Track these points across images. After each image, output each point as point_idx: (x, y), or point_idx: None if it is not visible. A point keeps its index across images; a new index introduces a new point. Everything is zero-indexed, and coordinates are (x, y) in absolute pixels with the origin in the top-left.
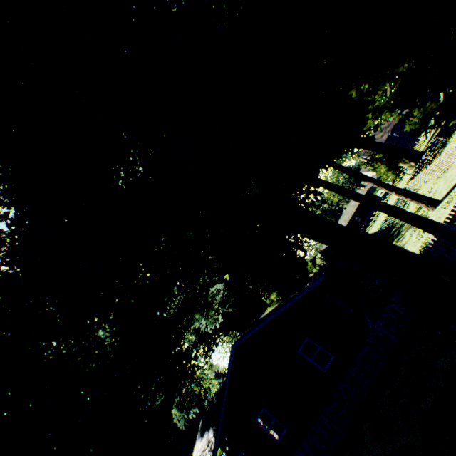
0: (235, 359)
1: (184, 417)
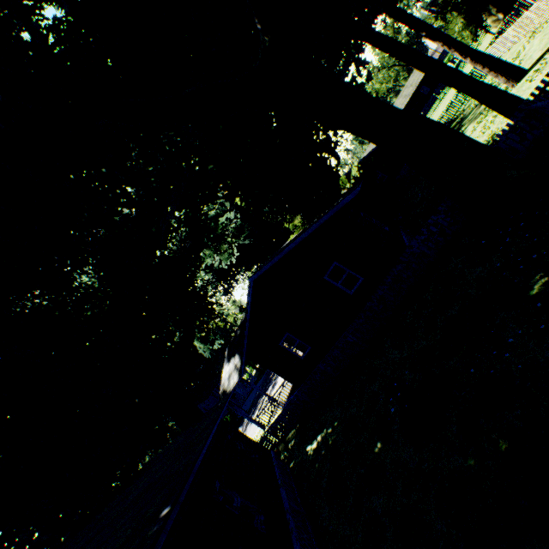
0: (255, 292)
1: (210, 349)
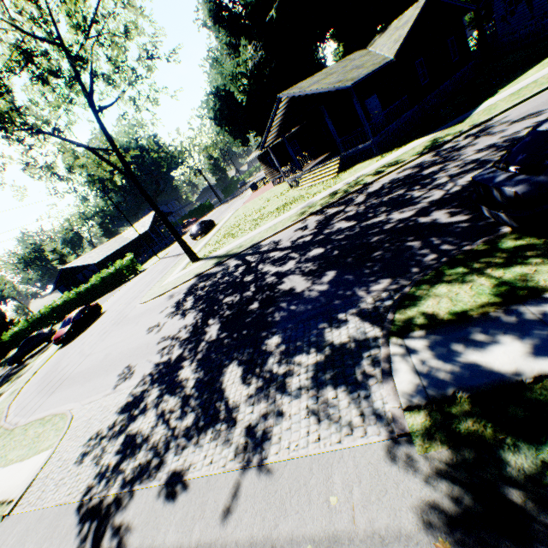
0: None
1: None
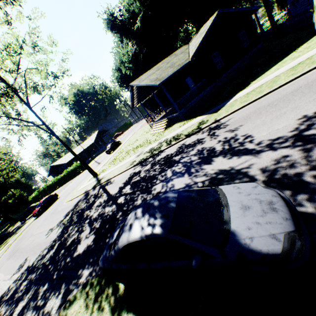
0: None
1: None
